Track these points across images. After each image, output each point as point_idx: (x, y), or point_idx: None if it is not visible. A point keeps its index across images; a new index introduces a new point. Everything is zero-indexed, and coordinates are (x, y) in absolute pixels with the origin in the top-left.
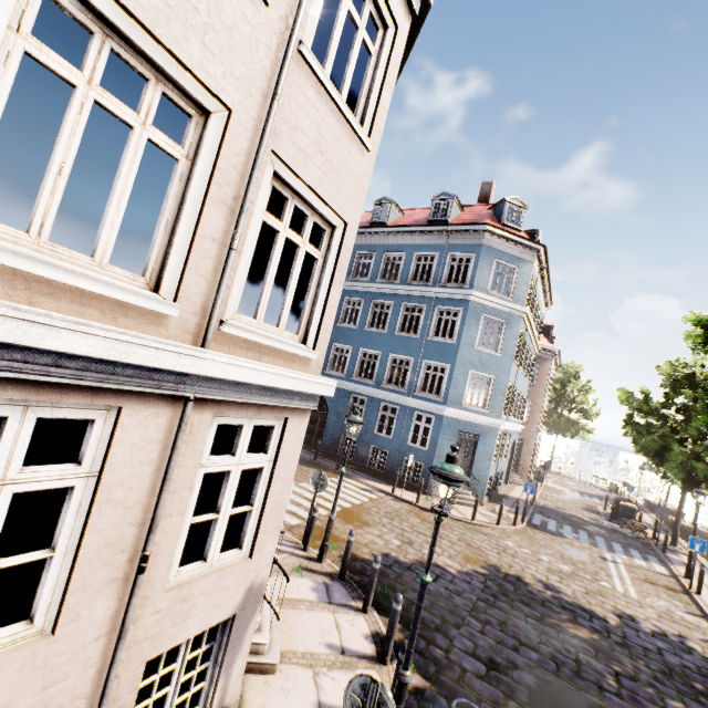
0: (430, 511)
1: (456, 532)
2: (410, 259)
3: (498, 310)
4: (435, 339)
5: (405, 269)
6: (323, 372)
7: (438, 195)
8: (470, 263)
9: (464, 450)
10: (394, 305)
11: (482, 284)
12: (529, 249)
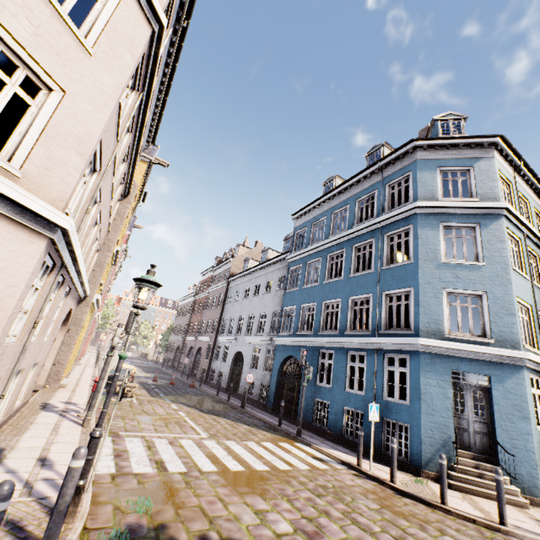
0: (413, 498)
1: (448, 538)
2: (353, 207)
3: (461, 214)
4: (389, 265)
5: (350, 217)
6: (295, 334)
7: (369, 150)
8: (409, 182)
9: (471, 404)
10: (345, 251)
11: (429, 194)
12: (481, 146)
